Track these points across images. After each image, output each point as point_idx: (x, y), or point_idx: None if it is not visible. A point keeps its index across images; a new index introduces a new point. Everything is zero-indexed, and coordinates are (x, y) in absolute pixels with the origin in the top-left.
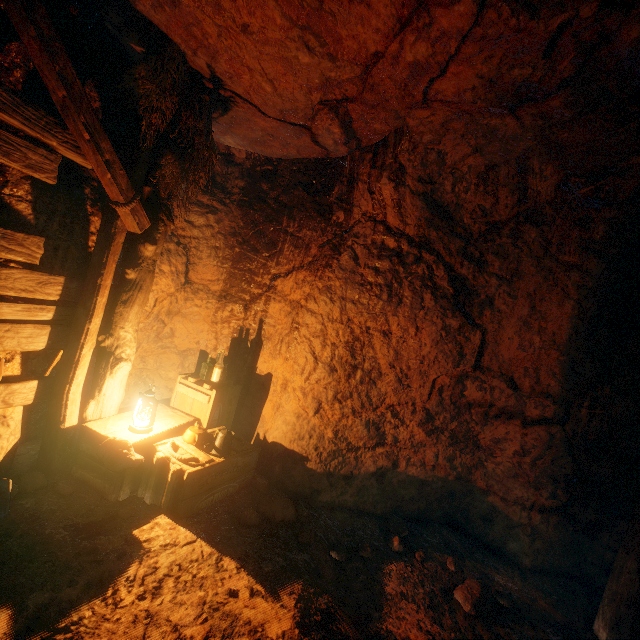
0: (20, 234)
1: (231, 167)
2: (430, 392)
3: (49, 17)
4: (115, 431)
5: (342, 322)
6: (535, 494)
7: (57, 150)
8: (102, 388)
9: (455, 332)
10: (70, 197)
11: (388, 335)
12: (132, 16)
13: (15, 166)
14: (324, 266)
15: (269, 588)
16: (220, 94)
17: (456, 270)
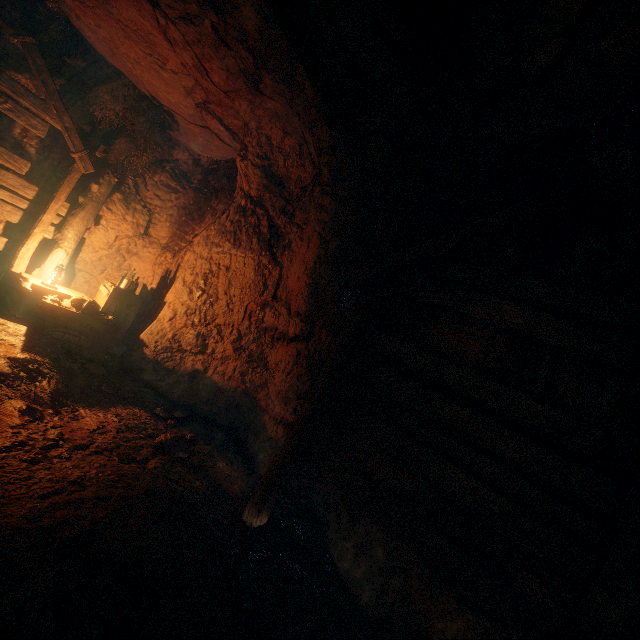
0: (17, 156)
1: (198, 167)
2: (244, 316)
3: (42, 57)
4: (33, 279)
5: (207, 259)
6: (284, 409)
7: (50, 122)
8: (46, 262)
9: (264, 267)
10: (62, 153)
11: (228, 269)
12: (110, 66)
13: (22, 124)
14: (213, 223)
15: (24, 349)
16: (165, 110)
17: (274, 221)
